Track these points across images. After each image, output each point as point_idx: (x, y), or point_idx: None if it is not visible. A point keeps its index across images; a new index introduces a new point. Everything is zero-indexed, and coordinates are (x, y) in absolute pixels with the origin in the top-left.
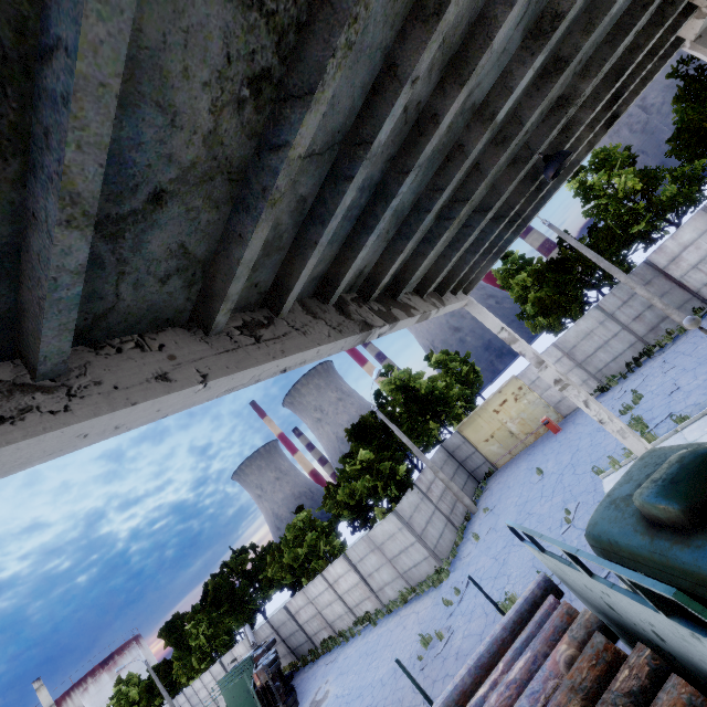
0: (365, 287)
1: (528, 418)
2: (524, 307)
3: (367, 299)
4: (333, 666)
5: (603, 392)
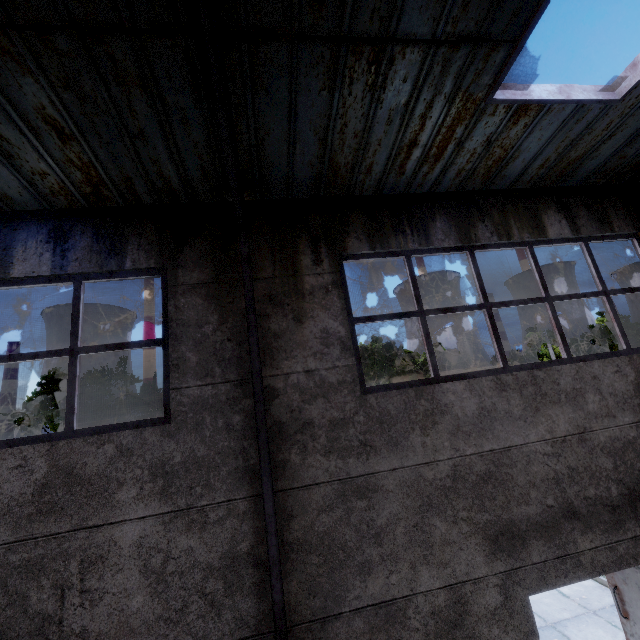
0: None
1: None
2: None
3: None
4: None
5: None
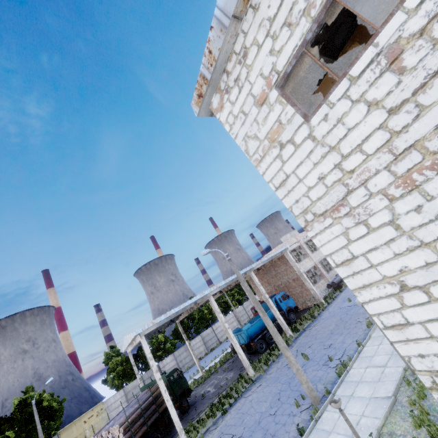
0: None
1: (98, 427)
2: (107, 376)
3: None
4: None
5: None
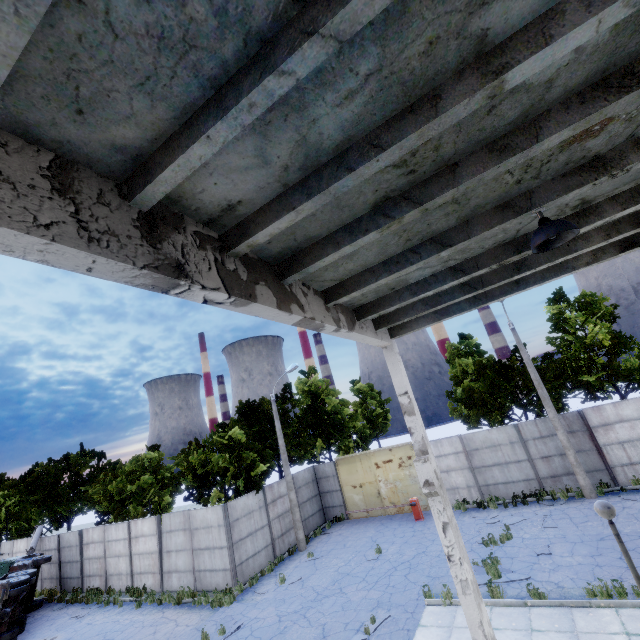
0: (233, 233)
1: (401, 489)
2: (456, 388)
3: (227, 250)
4: (73, 624)
5: (480, 508)
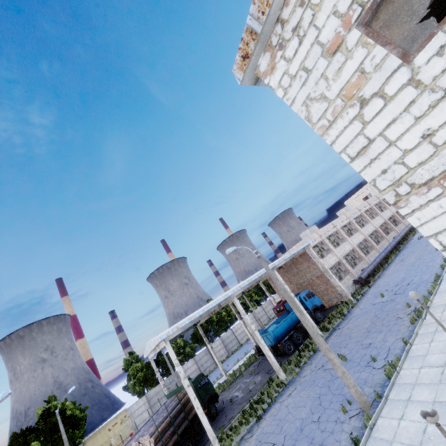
0: None
1: (122, 434)
2: (128, 383)
3: None
4: None
5: None
